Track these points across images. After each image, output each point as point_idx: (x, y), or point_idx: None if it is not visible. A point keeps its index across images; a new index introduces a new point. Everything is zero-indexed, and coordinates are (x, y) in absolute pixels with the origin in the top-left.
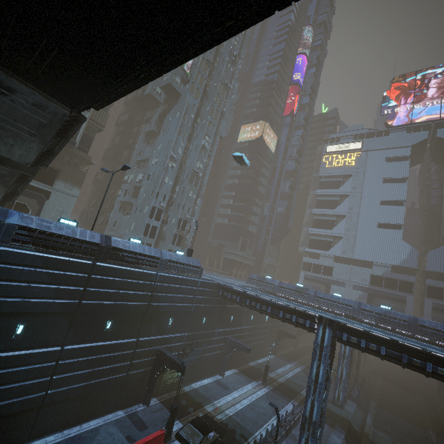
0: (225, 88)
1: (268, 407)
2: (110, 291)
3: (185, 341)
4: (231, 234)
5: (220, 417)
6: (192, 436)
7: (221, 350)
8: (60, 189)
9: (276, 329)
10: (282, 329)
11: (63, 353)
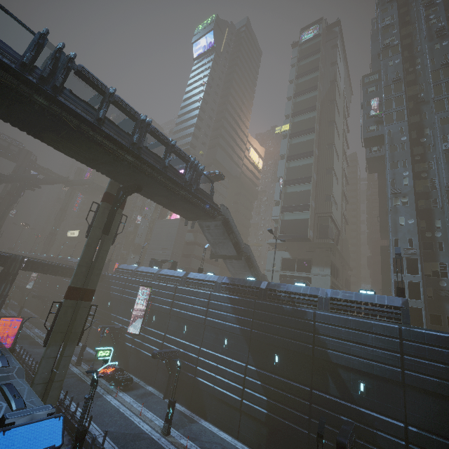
0: (447, 67)
1: None
2: (270, 325)
3: (418, 447)
4: None
5: None
6: None
7: None
8: (315, 273)
9: None
10: None
11: (246, 370)
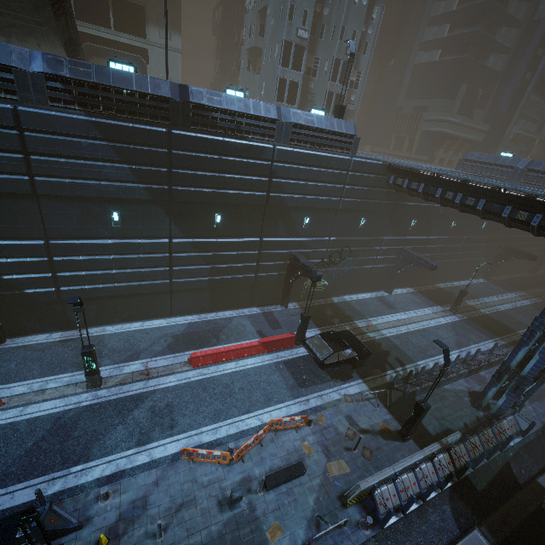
0: None
1: (450, 338)
2: (206, 175)
3: (332, 248)
4: (443, 82)
5: (373, 336)
6: (321, 348)
7: (390, 264)
8: (155, 42)
9: (499, 244)
10: (511, 245)
11: (173, 246)
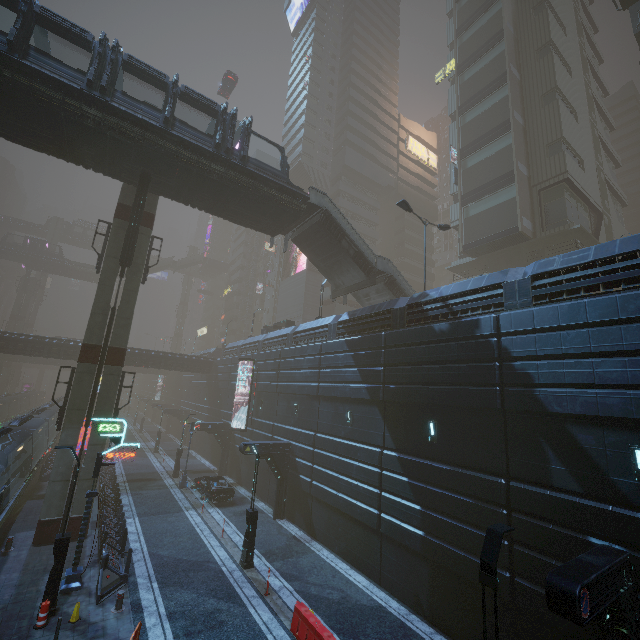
0: None
1: None
2: (413, 368)
3: None
4: None
5: None
6: None
7: None
8: None
9: None
10: None
11: (382, 459)
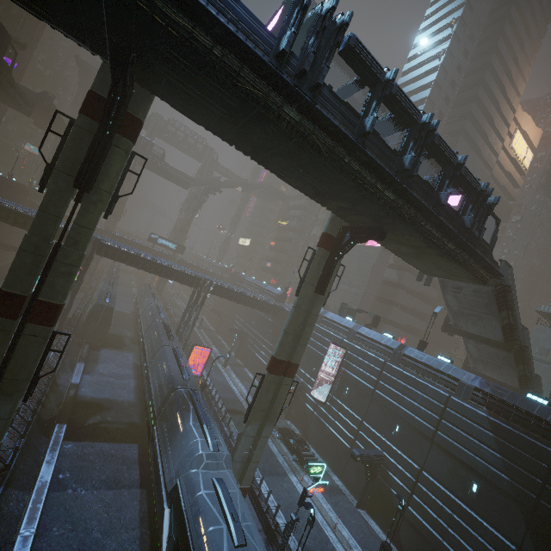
0: None
1: None
2: None
3: None
4: None
5: None
6: None
7: None
8: None
9: None
10: None
11: None
